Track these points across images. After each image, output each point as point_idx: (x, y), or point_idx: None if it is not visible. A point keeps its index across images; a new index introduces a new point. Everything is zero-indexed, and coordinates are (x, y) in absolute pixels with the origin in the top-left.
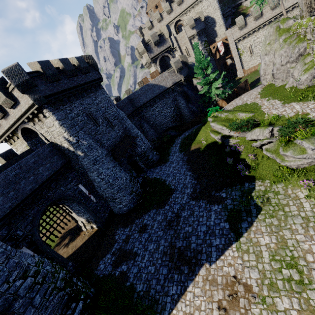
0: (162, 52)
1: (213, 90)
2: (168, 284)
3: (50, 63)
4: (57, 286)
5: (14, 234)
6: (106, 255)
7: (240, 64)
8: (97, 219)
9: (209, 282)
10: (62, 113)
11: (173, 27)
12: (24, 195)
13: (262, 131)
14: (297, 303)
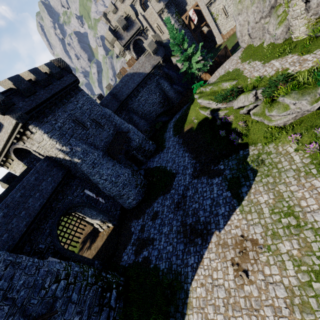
0: (133, 37)
1: (194, 65)
2: (186, 257)
3: (21, 77)
4: (89, 282)
5: (37, 248)
6: (126, 247)
7: (217, 30)
8: (110, 218)
9: (221, 246)
10: (48, 125)
11: (138, 5)
12: (35, 212)
13: (247, 97)
14: (297, 243)
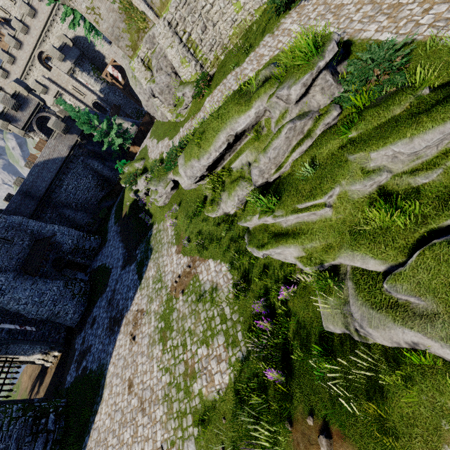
0: (33, 115)
1: (115, 141)
2: (109, 347)
3: None
4: (14, 417)
5: None
6: (70, 367)
7: None
8: (51, 345)
9: (126, 325)
10: None
11: (38, 64)
12: None
13: (140, 182)
14: (158, 301)
